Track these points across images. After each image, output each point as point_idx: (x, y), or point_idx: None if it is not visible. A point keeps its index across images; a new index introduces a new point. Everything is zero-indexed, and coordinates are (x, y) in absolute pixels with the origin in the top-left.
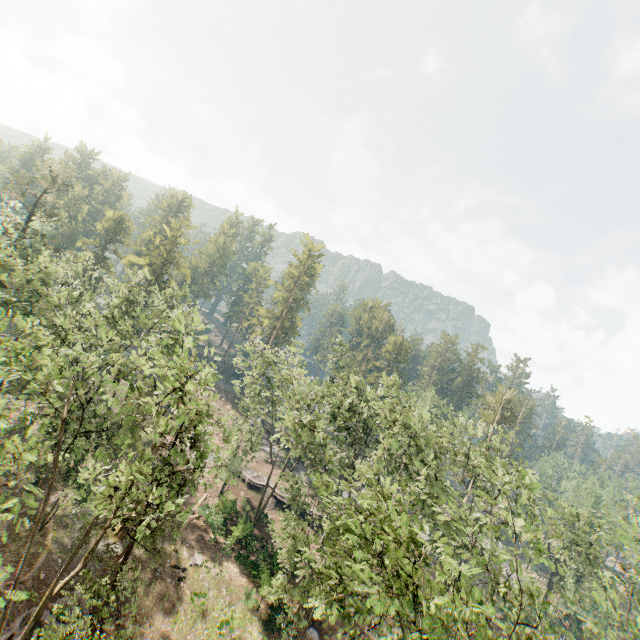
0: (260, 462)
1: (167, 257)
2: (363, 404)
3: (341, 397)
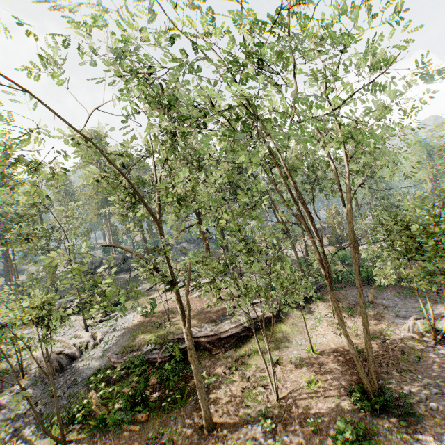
0: None
1: None
2: None
3: None
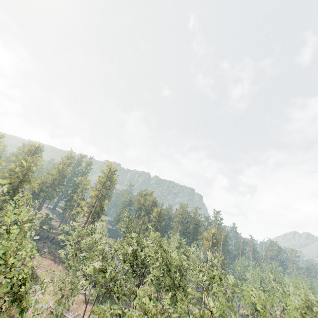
0: (80, 303)
1: (23, 178)
2: (139, 249)
3: (126, 248)
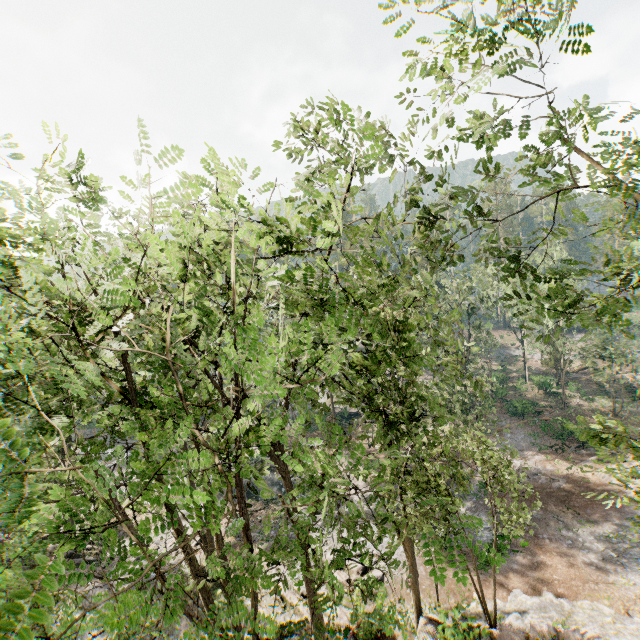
0: None
1: None
2: None
3: None
